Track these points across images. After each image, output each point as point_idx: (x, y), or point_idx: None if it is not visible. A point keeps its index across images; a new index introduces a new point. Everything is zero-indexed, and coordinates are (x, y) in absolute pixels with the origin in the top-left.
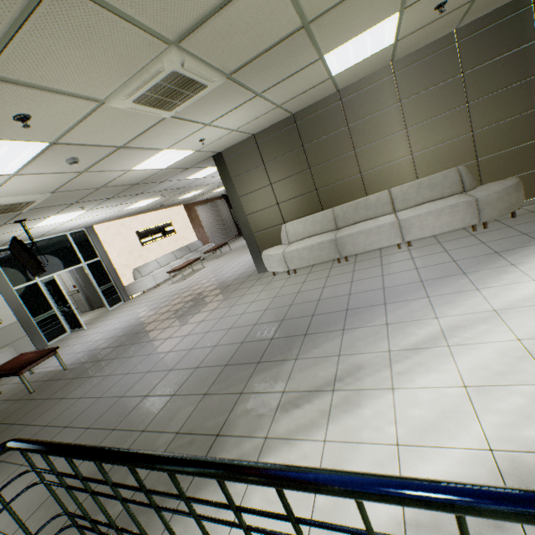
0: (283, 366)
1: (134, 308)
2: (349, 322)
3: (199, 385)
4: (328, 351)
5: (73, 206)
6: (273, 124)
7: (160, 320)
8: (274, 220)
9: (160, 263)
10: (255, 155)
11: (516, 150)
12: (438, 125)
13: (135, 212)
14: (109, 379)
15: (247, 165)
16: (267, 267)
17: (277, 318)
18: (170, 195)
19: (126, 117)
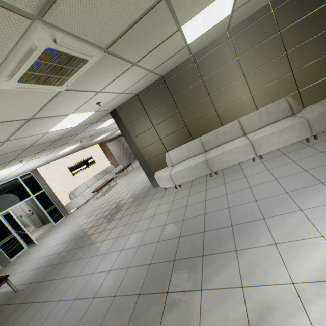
0: (191, 300)
1: (70, 223)
2: (238, 240)
3: (117, 323)
4: (229, 280)
5: (11, 162)
6: (149, 85)
7: (88, 236)
8: (159, 150)
9: (87, 185)
10: (139, 108)
11: (325, 80)
12: (267, 70)
13: (65, 155)
14: (45, 306)
15: (135, 115)
16: (159, 185)
17: (175, 234)
18: (86, 140)
19: (21, 95)
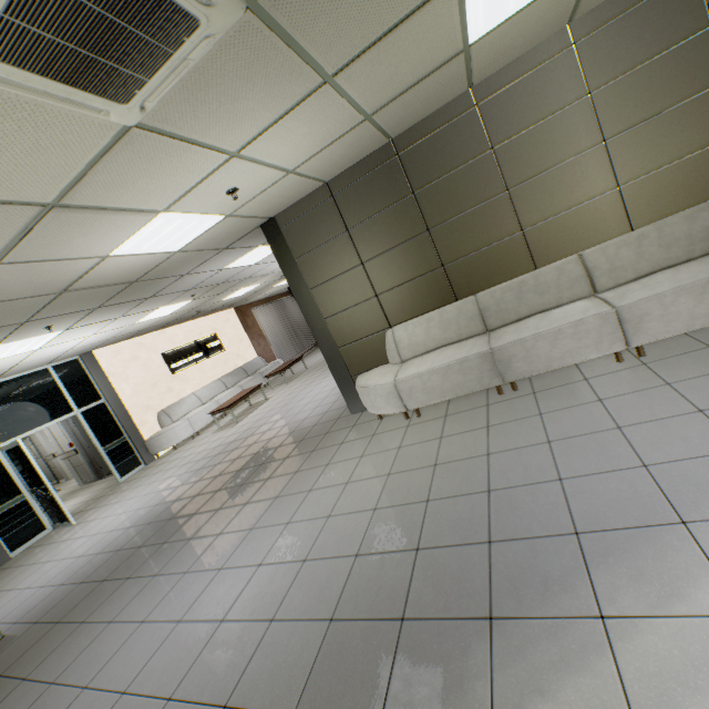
0: None
1: (153, 481)
2: (607, 584)
3: None
4: None
5: (25, 326)
6: (359, 162)
7: (185, 516)
8: (372, 323)
9: (202, 398)
10: (331, 217)
11: None
12: (668, 128)
13: (157, 325)
14: (48, 698)
15: (320, 234)
16: (366, 407)
17: (405, 539)
18: (206, 295)
19: (11, 118)
